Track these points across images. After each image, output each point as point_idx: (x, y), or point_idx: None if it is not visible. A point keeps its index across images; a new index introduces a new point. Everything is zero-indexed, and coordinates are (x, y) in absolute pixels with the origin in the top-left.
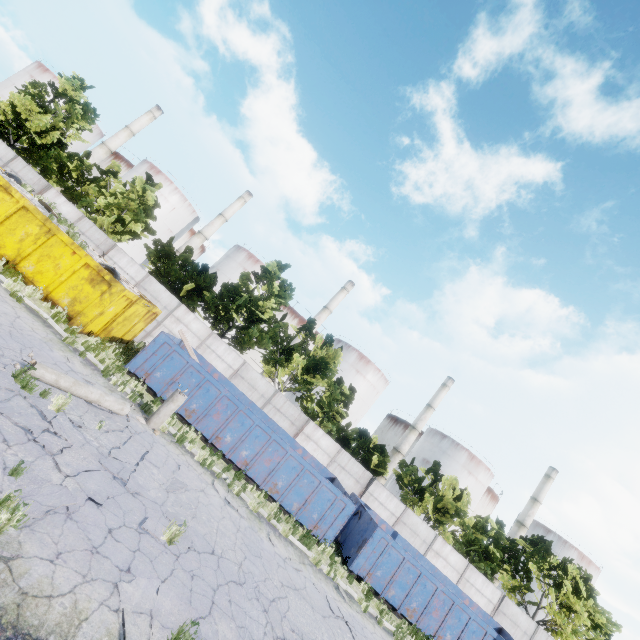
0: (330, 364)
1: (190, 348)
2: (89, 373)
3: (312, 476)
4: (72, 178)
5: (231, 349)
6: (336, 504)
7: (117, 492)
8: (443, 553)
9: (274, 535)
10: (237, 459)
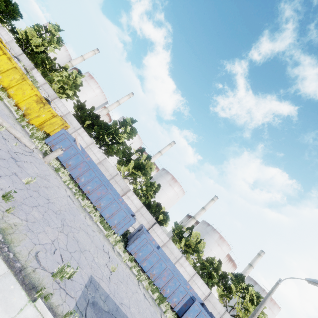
0: (146, 166)
1: (78, 143)
2: (23, 133)
3: (118, 204)
4: (47, 68)
5: (100, 151)
6: (126, 218)
7: (11, 161)
8: (184, 265)
9: (89, 218)
10: (85, 189)
